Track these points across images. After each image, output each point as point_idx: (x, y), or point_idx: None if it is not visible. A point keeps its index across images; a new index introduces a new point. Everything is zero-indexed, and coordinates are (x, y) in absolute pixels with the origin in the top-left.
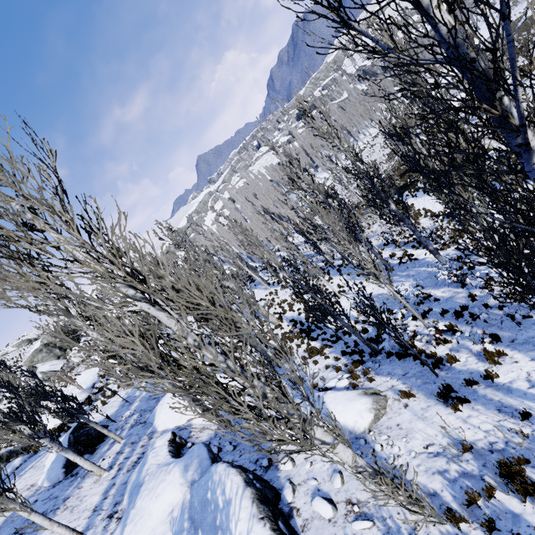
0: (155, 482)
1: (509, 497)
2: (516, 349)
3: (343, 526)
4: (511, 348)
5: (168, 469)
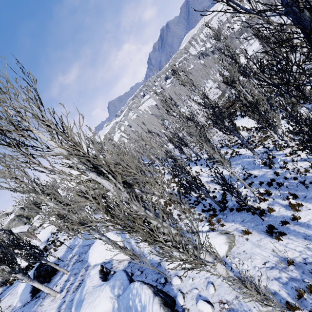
0: (92, 298)
1: None
2: (308, 202)
3: None
4: (304, 201)
5: (101, 288)
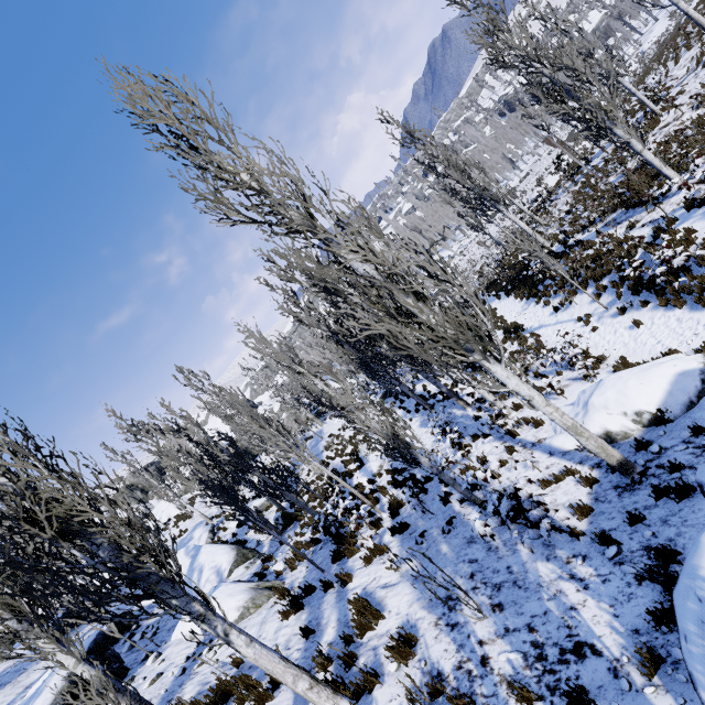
0: None
1: None
2: (401, 545)
3: None
4: (401, 542)
5: None
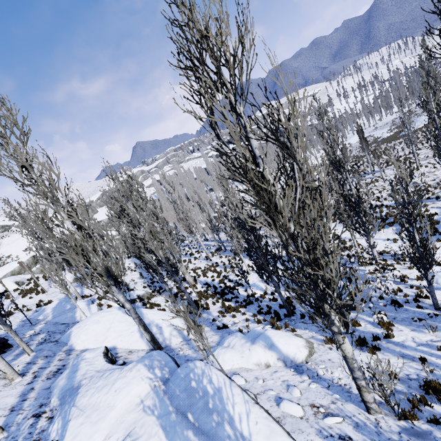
0: (105, 381)
1: (437, 406)
2: (398, 323)
3: (315, 421)
4: (394, 322)
5: (125, 368)
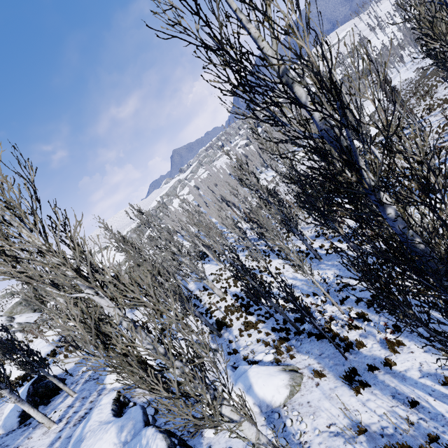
0: (93, 440)
1: None
2: (413, 340)
3: None
4: (409, 338)
5: (106, 428)
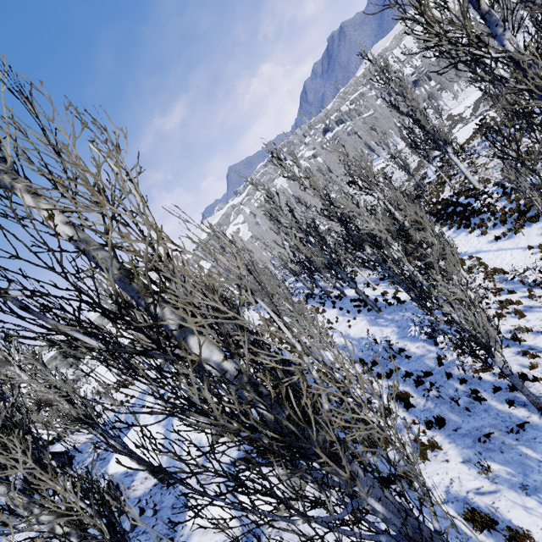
0: None
1: None
2: (454, 442)
3: None
4: (450, 439)
5: None
